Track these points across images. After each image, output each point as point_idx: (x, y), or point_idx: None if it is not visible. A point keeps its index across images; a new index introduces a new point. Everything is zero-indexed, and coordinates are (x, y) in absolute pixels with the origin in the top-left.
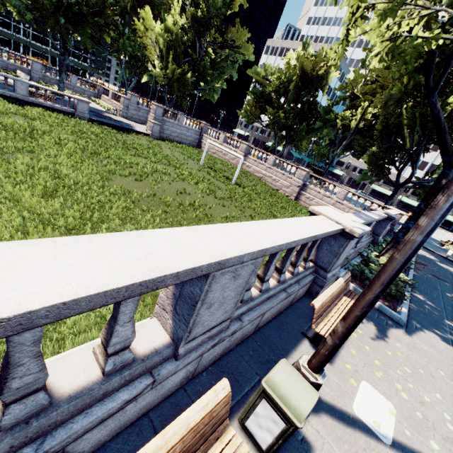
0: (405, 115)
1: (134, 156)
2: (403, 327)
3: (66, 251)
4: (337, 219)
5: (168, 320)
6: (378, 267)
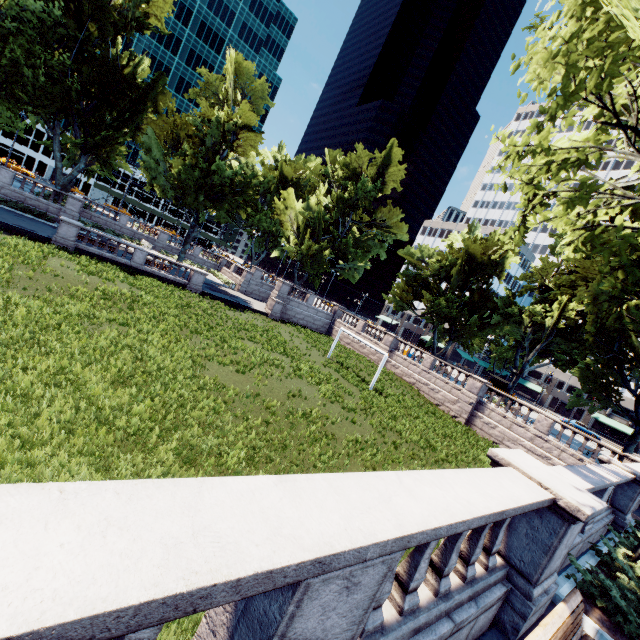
0: (628, 316)
1: (243, 339)
2: None
3: (70, 512)
4: (540, 479)
5: None
6: (636, 583)
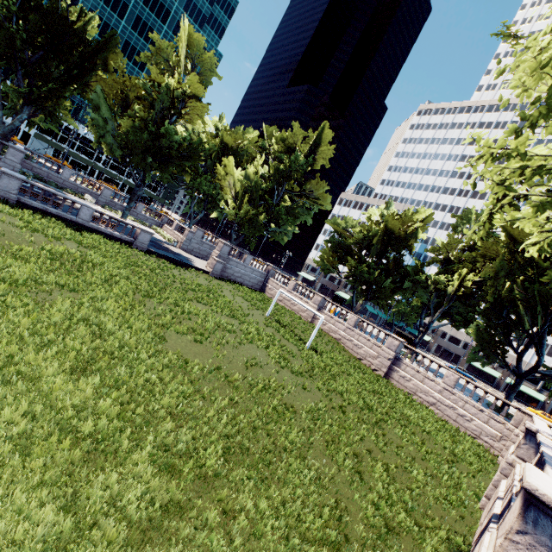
0: (517, 289)
1: (192, 300)
2: None
3: None
4: None
5: None
6: None
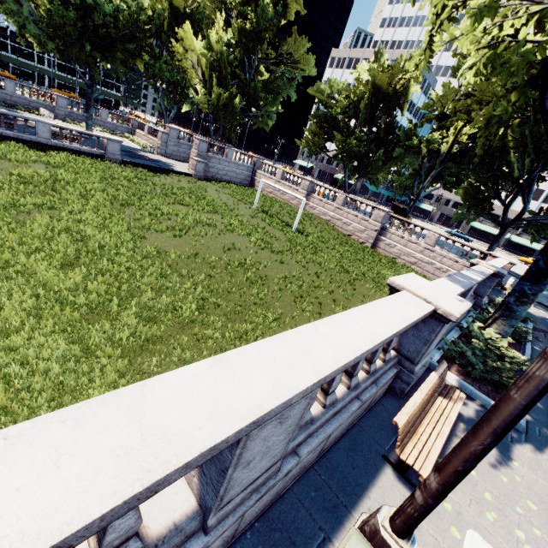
0: (511, 135)
1: (174, 203)
2: (522, 434)
3: (19, 455)
4: (425, 296)
5: (193, 478)
6: (483, 343)
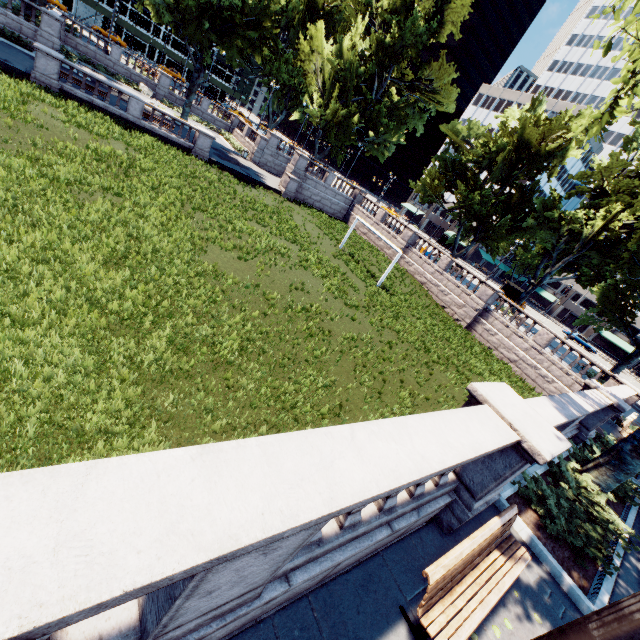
0: None
1: (251, 220)
2: None
3: None
4: (512, 420)
5: None
6: (574, 491)
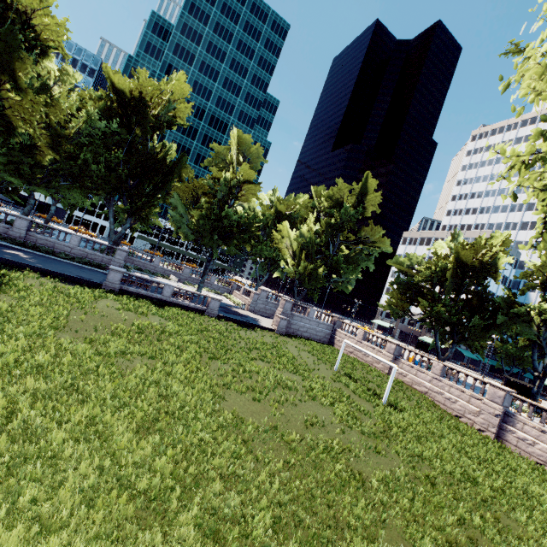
0: None
1: (256, 359)
2: None
3: None
4: None
5: None
6: None
